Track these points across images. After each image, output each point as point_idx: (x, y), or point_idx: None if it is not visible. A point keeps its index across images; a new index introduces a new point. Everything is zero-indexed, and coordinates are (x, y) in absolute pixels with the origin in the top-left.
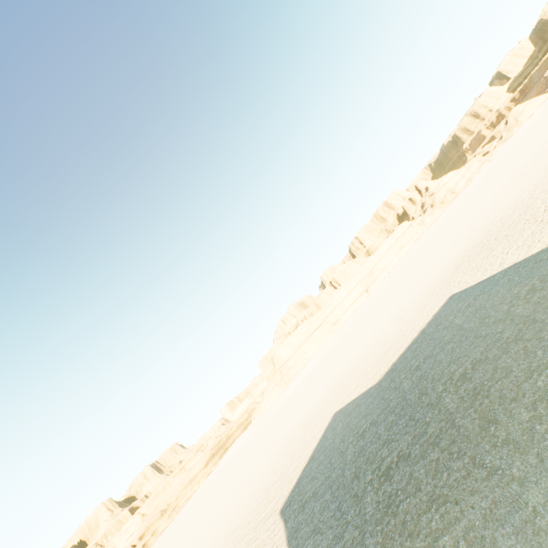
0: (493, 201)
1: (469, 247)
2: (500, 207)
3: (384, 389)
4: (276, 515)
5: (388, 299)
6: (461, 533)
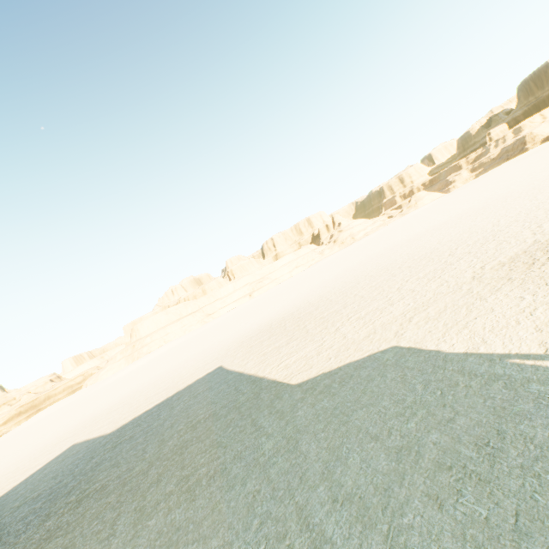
0: (336, 276)
1: (282, 316)
2: (326, 288)
3: (95, 450)
4: None
5: (239, 319)
6: None
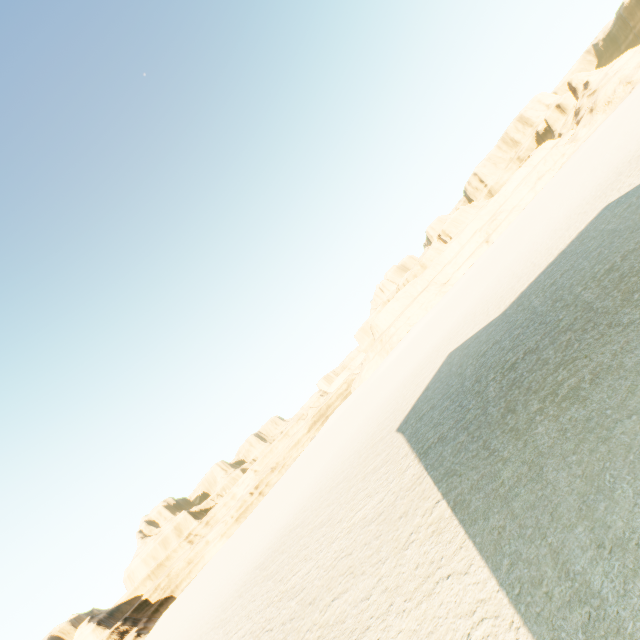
0: None
1: None
2: None
3: (510, 315)
4: (392, 433)
5: (516, 241)
6: (587, 372)
